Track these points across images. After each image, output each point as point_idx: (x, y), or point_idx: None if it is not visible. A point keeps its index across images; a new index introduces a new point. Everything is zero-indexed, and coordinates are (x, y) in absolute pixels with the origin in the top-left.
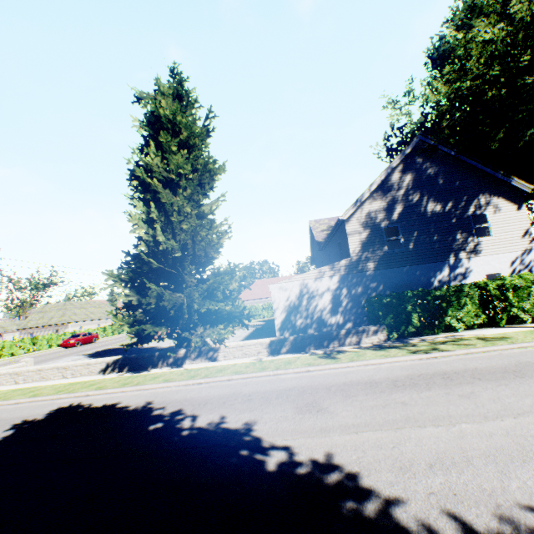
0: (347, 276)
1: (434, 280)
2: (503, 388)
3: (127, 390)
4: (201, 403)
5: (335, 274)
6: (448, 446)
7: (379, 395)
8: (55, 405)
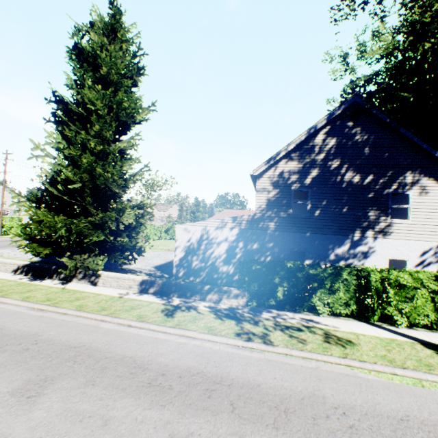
0: (247, 231)
1: (331, 253)
2: None
3: None
4: None
5: (236, 226)
6: None
7: (113, 393)
8: None
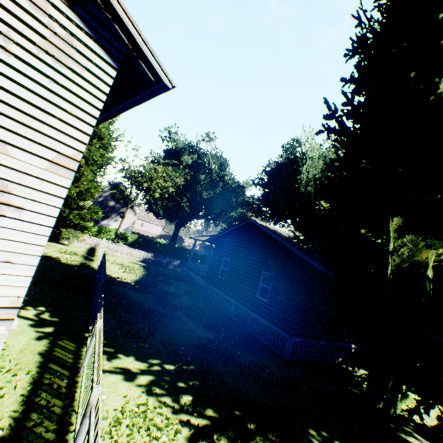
0: None
1: (100, 223)
2: None
3: None
4: None
5: None
6: None
7: None
8: None
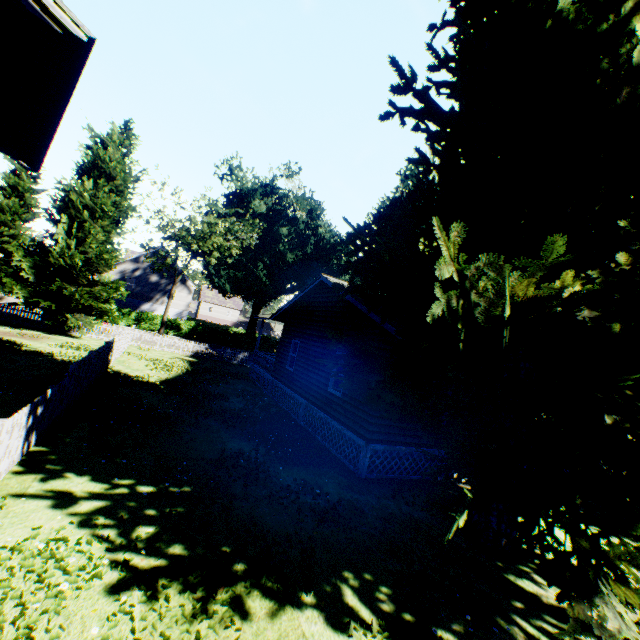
0: None
1: (140, 308)
2: None
3: None
4: None
5: None
6: None
7: None
8: None
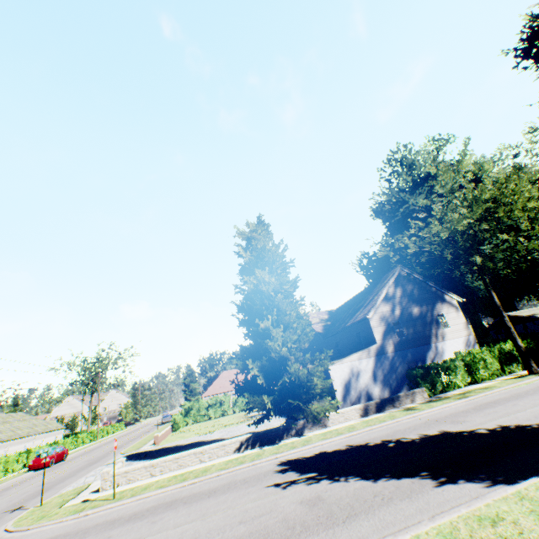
0: (377, 357)
1: (428, 357)
2: (523, 400)
3: (305, 448)
4: (388, 436)
5: (370, 356)
6: (532, 414)
7: (477, 412)
8: (266, 465)
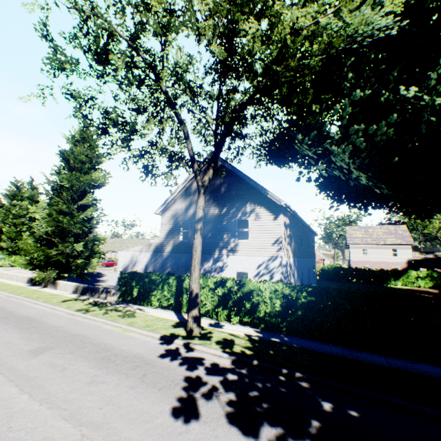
0: (155, 254)
1: (202, 268)
2: None
3: None
4: None
5: (149, 251)
6: None
7: None
8: None
